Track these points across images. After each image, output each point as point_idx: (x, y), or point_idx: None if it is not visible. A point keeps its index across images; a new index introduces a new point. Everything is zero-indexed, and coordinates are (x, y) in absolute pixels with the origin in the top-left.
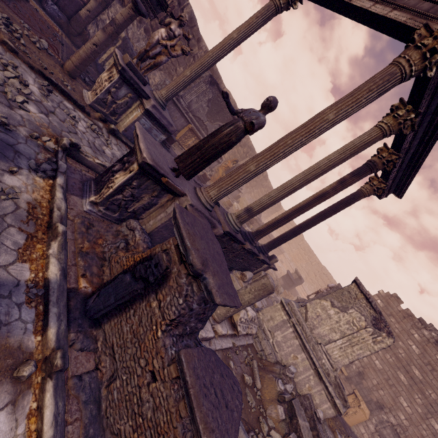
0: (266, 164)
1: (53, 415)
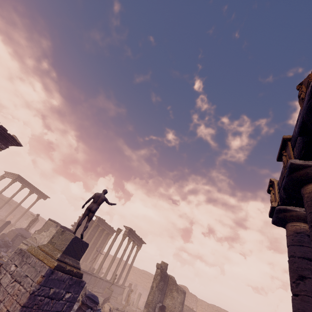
0: None
1: None
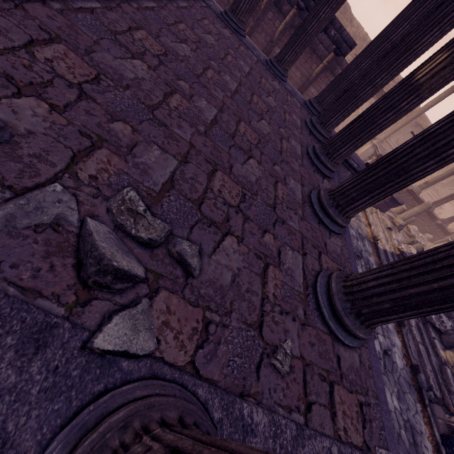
0: None
1: None
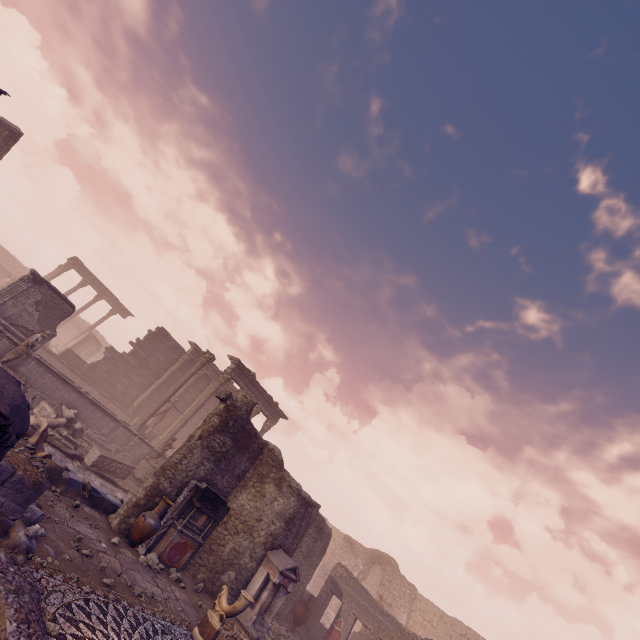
0: None
1: None
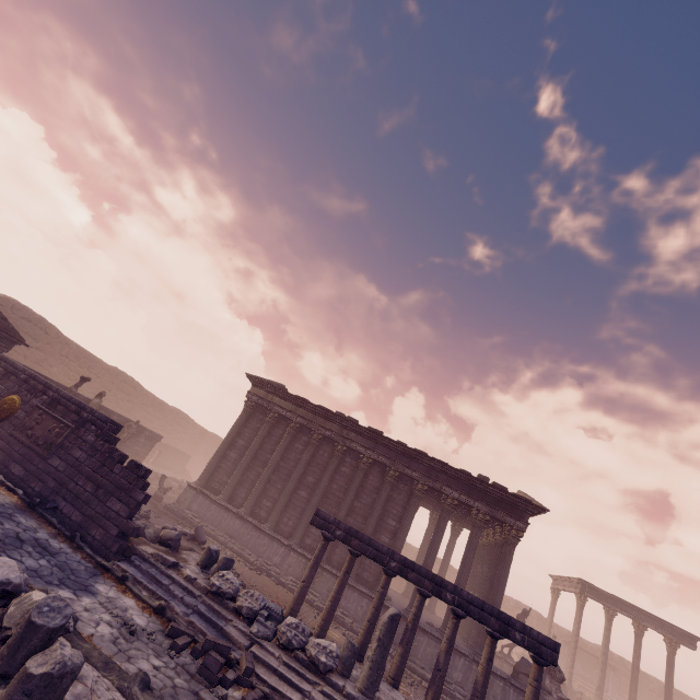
0: (571, 655)
1: None
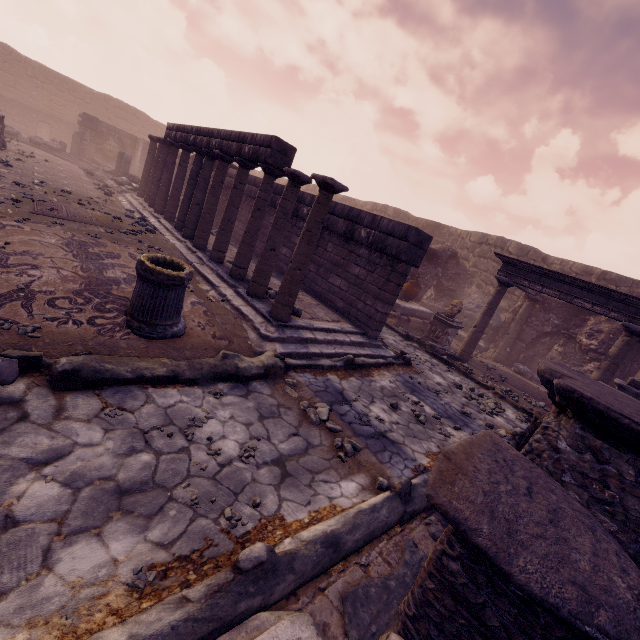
0: None
1: (375, 503)
